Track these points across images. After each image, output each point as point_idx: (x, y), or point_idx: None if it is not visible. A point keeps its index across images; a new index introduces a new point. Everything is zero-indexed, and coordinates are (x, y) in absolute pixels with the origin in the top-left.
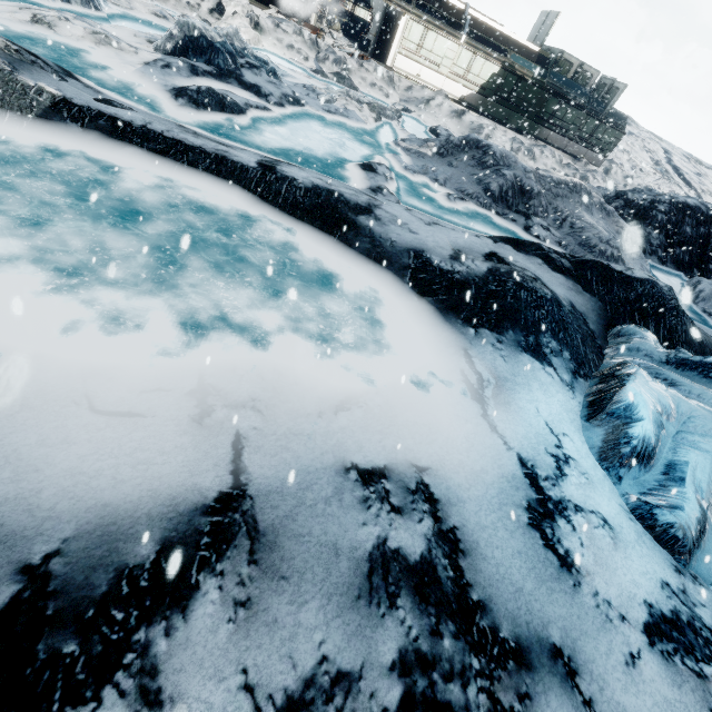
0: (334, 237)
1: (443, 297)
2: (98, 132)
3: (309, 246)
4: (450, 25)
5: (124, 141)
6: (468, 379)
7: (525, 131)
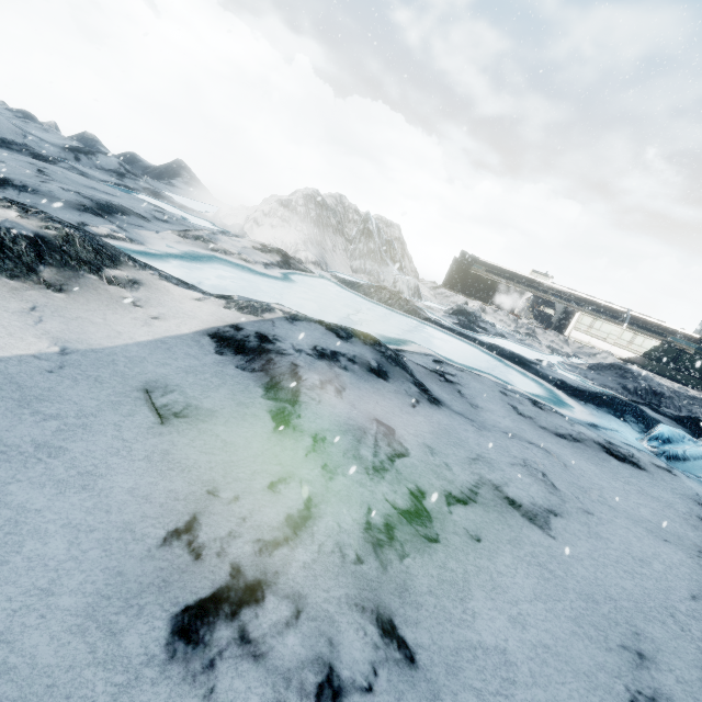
0: (518, 366)
1: (569, 392)
2: (436, 326)
3: (507, 366)
4: (617, 319)
5: (444, 329)
6: (575, 408)
7: (696, 387)
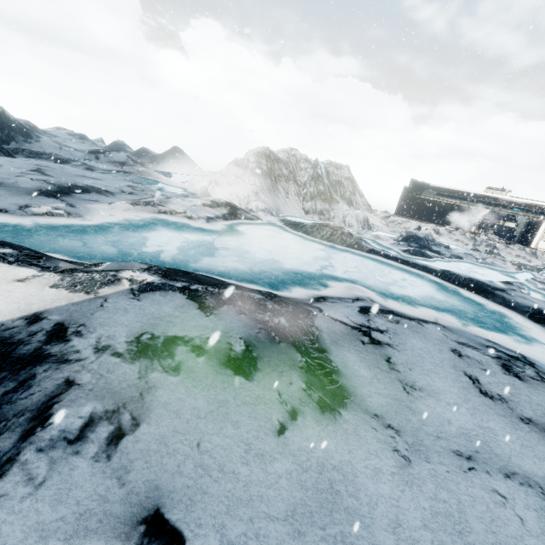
0: (479, 295)
1: None
2: (381, 257)
3: (465, 296)
4: None
5: (389, 259)
6: None
7: None
